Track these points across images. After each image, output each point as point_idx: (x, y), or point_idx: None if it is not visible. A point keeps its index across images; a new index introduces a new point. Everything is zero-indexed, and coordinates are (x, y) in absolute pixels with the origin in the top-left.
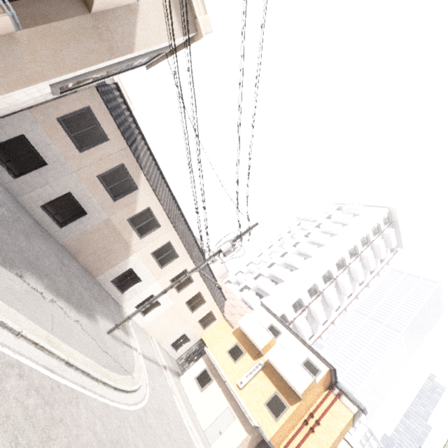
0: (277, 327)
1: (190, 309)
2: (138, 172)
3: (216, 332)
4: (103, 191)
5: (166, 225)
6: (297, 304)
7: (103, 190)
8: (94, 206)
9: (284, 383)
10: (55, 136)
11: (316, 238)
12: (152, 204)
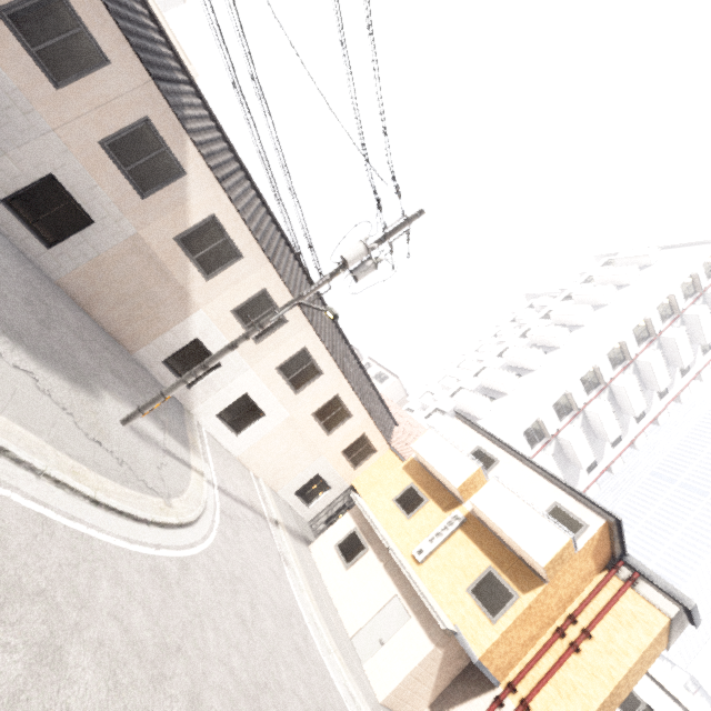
0: (489, 452)
1: (322, 427)
2: (182, 138)
3: (377, 473)
4: (117, 175)
5: (254, 254)
6: (533, 431)
7: (117, 172)
8: (104, 206)
9: (507, 552)
10: (0, 49)
11: (565, 314)
12: (220, 209)
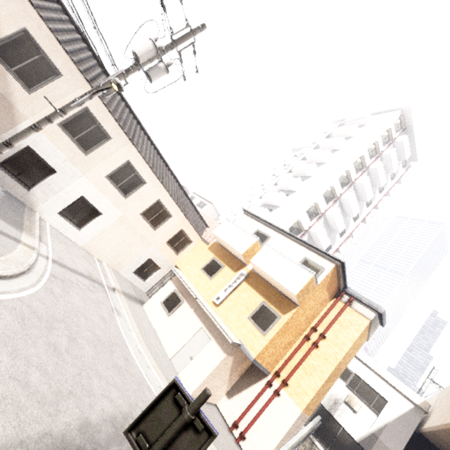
0: (265, 232)
1: (150, 224)
2: None
3: (193, 256)
4: None
5: (72, 74)
6: (294, 228)
7: None
8: None
9: (274, 291)
10: None
11: (315, 156)
12: (31, 24)
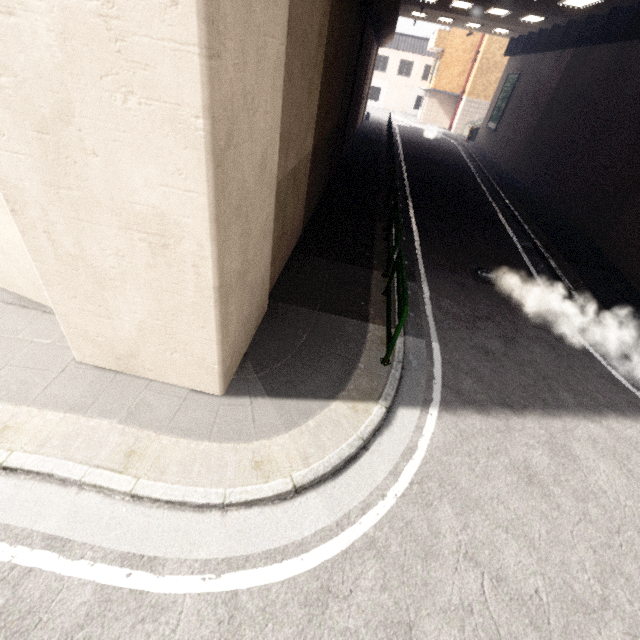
0: None
1: (405, 77)
2: None
3: None
4: None
5: None
6: None
7: None
8: None
9: (441, 53)
10: None
11: None
12: None
